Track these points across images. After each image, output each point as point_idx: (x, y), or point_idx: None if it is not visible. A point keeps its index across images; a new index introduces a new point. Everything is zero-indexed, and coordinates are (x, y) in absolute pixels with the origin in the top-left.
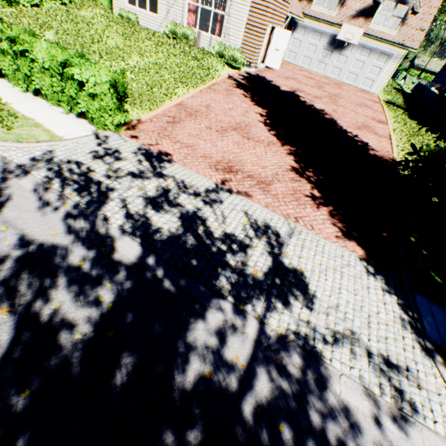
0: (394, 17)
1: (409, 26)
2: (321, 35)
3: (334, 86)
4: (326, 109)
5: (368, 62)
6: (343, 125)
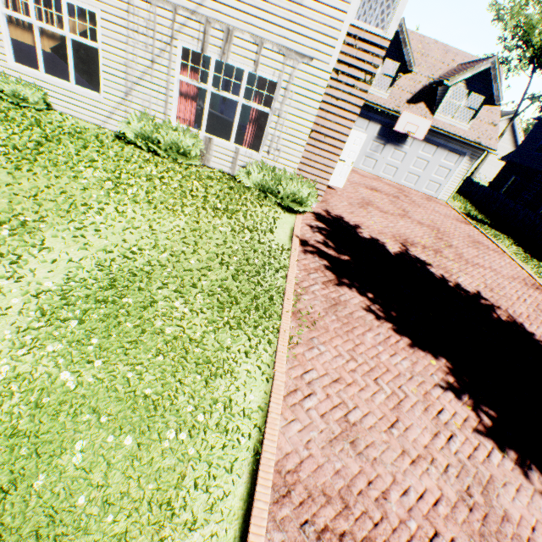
0: (466, 108)
1: (479, 119)
2: (369, 121)
3: (406, 200)
4: (477, 285)
5: (433, 161)
6: (541, 336)
